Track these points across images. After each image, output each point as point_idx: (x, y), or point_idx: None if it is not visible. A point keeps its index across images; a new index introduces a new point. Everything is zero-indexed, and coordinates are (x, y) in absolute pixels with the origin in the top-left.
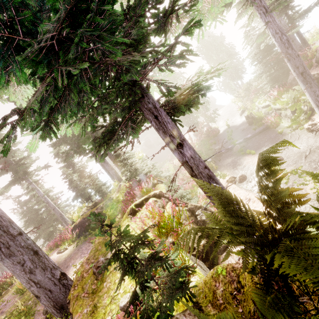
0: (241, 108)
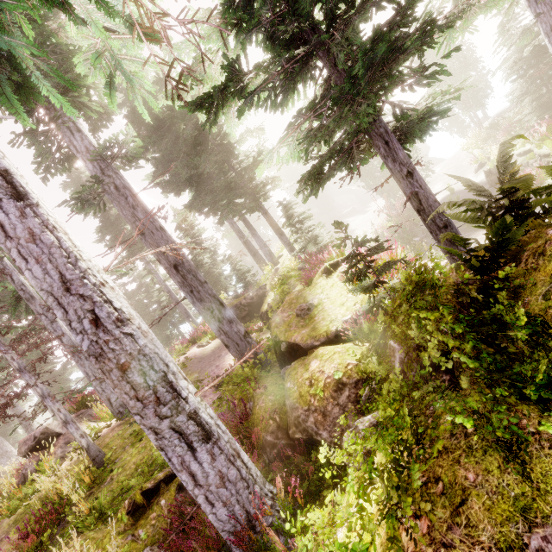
0: (478, 160)
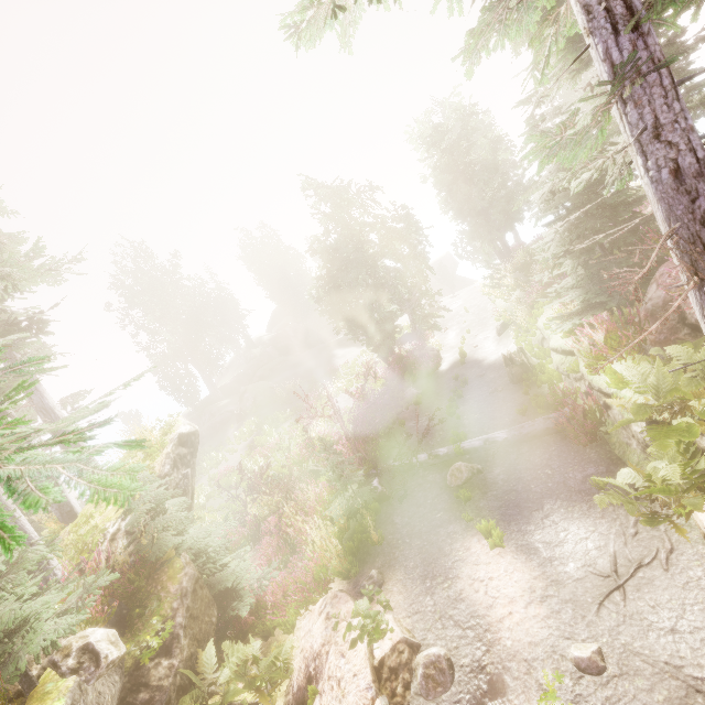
0: (501, 319)
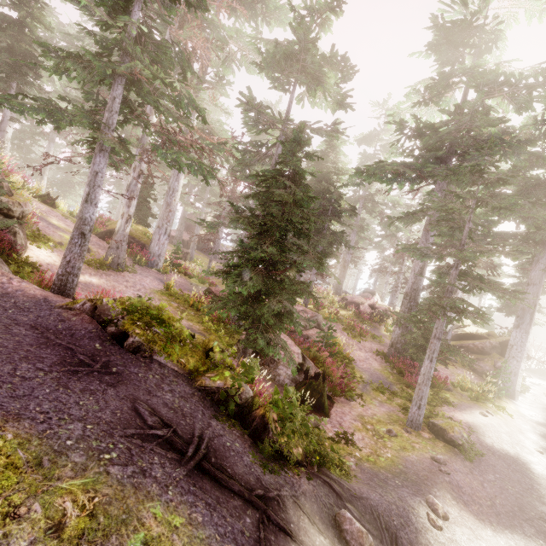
0: None
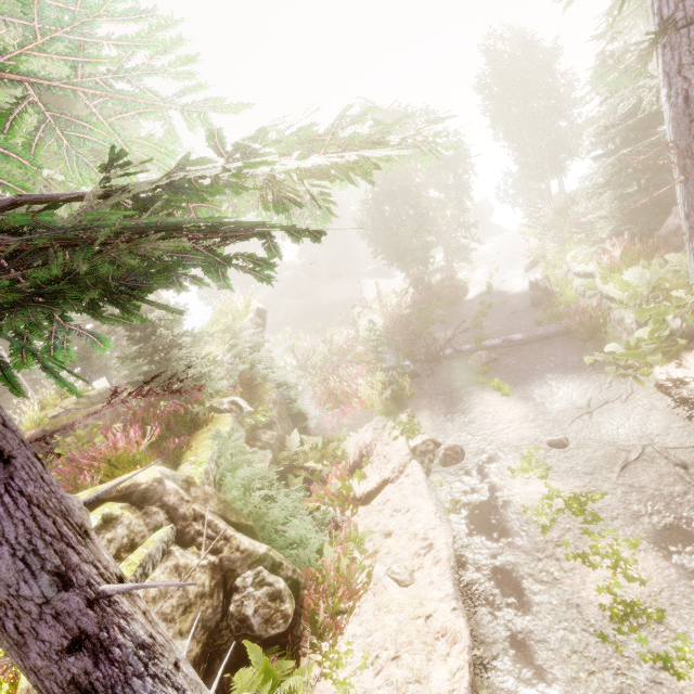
0: (532, 255)
